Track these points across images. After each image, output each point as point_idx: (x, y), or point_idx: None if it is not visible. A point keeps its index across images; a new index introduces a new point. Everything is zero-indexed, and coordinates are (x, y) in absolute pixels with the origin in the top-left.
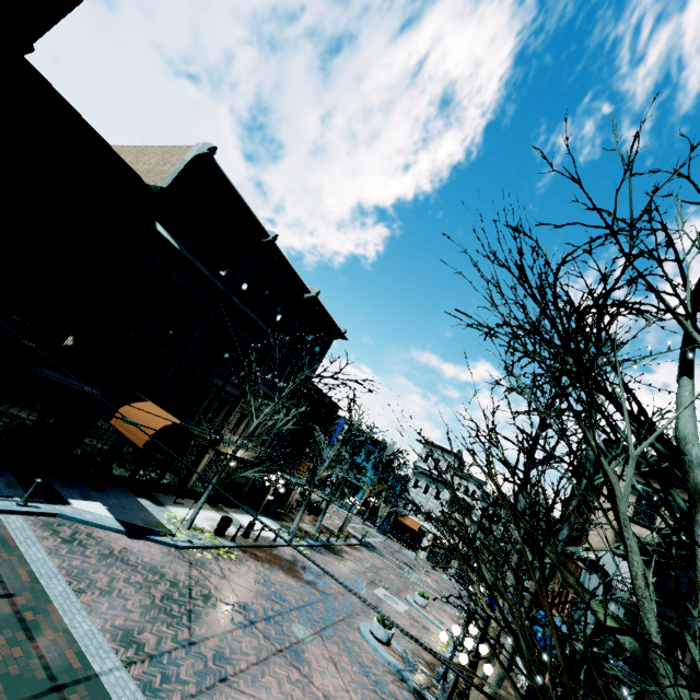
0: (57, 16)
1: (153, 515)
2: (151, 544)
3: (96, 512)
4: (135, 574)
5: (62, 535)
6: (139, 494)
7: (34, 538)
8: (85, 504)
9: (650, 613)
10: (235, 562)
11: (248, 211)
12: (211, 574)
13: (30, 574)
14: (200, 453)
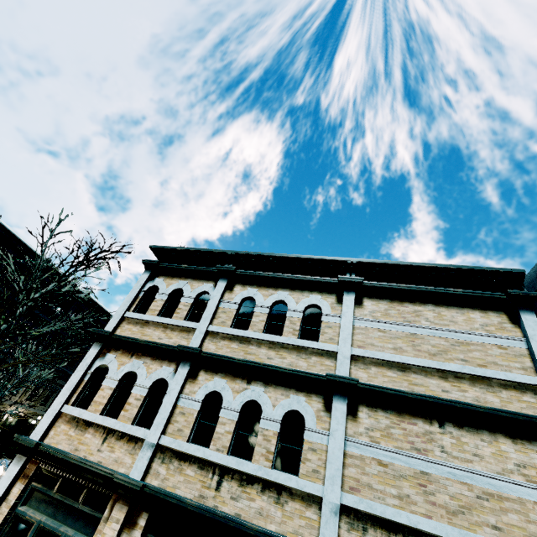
0: None
1: None
2: None
3: None
4: None
5: None
6: None
7: None
8: None
9: None
10: None
11: (27, 247)
12: None
13: None
14: None
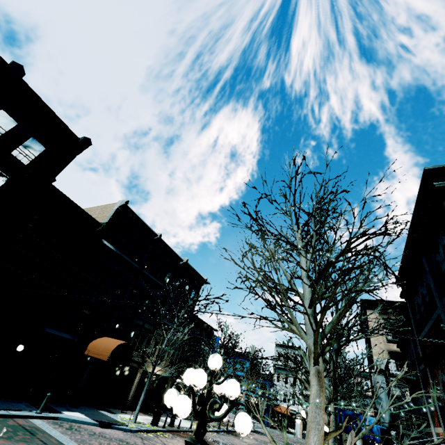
0: (63, 167)
1: (111, 417)
2: (115, 430)
3: (79, 416)
4: (112, 442)
5: (65, 427)
6: (99, 409)
7: (51, 428)
8: (71, 413)
9: (287, 275)
10: (169, 438)
11: (146, 225)
12: (156, 443)
13: (57, 441)
14: (133, 374)
